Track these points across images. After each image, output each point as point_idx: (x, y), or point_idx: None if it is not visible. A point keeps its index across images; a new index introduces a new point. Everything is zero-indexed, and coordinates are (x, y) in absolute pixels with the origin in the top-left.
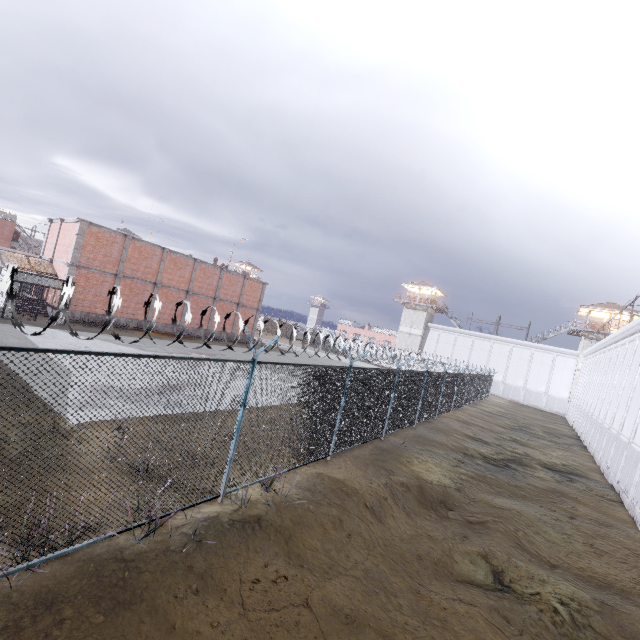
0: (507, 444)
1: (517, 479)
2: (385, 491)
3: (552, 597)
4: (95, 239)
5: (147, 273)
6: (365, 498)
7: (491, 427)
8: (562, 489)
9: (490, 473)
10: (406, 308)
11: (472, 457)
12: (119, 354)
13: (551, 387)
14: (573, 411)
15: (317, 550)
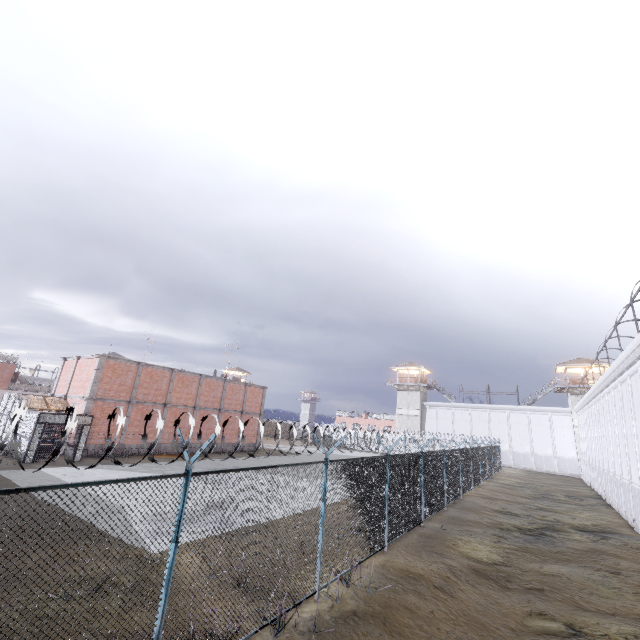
0: (536, 513)
1: (556, 545)
2: (446, 571)
3: (619, 636)
4: (112, 371)
5: (157, 395)
6: (432, 579)
7: (515, 499)
8: (600, 548)
9: (530, 543)
10: (399, 390)
11: (508, 530)
12: (256, 467)
13: (557, 448)
14: (586, 470)
15: (411, 629)
